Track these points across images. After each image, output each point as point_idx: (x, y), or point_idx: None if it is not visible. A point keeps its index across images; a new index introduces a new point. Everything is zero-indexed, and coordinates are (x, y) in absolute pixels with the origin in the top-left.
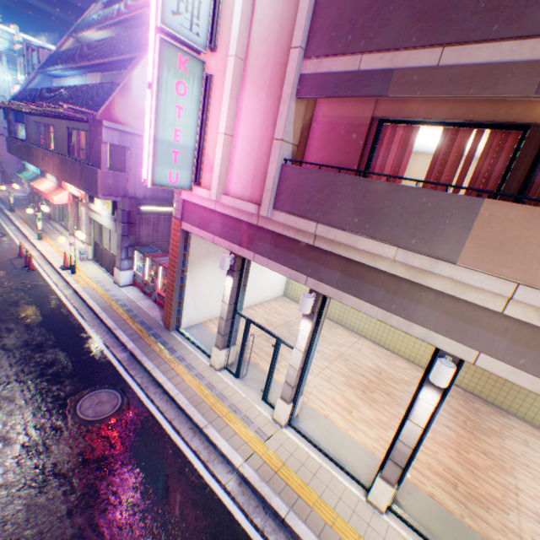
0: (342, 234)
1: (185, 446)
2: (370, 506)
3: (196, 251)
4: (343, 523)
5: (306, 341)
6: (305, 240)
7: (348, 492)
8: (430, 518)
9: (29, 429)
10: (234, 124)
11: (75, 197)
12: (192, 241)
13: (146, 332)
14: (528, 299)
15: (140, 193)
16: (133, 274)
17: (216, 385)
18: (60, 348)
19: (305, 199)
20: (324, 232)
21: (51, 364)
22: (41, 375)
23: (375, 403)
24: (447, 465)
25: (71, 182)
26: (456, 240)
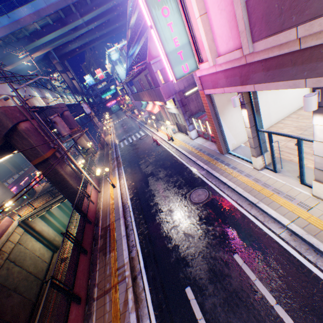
0: None
1: (246, 213)
2: None
3: (219, 103)
4: None
5: None
6: (289, 50)
7: None
8: None
9: (176, 207)
10: (203, 3)
11: (161, 106)
12: (215, 99)
13: (210, 158)
14: None
15: (181, 87)
16: (196, 131)
17: (259, 179)
18: (177, 175)
19: (275, 15)
20: (306, 30)
21: (176, 182)
22: (174, 186)
23: None
24: None
25: (154, 101)
26: None
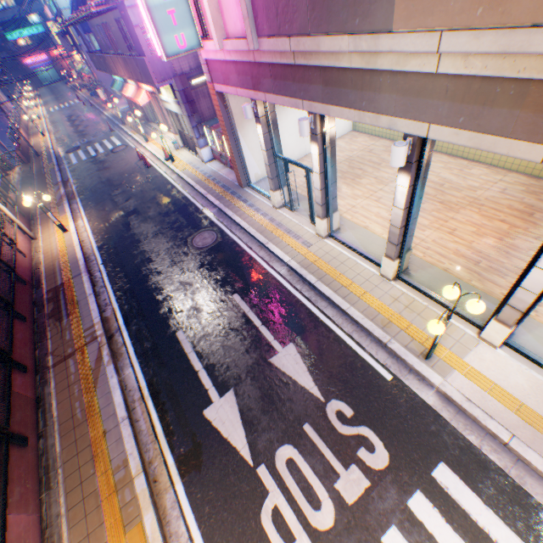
0: (308, 42)
1: (255, 256)
2: (382, 278)
3: (237, 110)
4: (356, 286)
5: (318, 164)
6: (288, 62)
7: (366, 271)
8: (435, 283)
9: (173, 254)
10: None
11: (152, 94)
12: (231, 101)
13: (226, 192)
14: (451, 47)
15: (185, 68)
16: (211, 150)
17: (276, 219)
18: (177, 213)
19: (273, 14)
20: (296, 46)
21: (175, 223)
22: (171, 229)
23: (421, 213)
24: (479, 251)
25: (137, 81)
26: (388, 2)
